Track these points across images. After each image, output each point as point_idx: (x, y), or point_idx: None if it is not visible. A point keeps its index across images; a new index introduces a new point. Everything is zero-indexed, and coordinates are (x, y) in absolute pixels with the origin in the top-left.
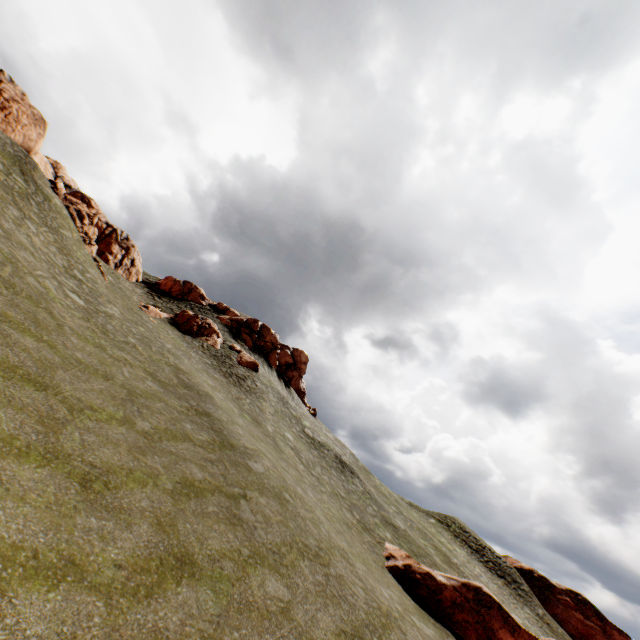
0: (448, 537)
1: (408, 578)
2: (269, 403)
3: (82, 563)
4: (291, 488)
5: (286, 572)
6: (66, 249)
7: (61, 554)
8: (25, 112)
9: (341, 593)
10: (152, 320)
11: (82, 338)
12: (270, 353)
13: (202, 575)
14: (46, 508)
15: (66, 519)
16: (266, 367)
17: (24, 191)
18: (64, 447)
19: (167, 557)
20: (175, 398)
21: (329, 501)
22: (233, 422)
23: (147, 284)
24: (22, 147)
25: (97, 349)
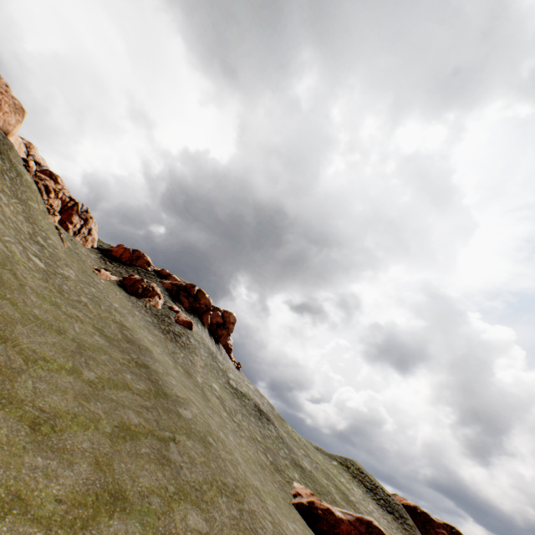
0: (347, 477)
1: (311, 514)
2: (200, 357)
3: (27, 498)
4: (215, 432)
5: (206, 507)
6: (32, 218)
7: (9, 489)
8: (7, 102)
9: (252, 526)
10: (103, 282)
11: (40, 297)
12: (204, 314)
13: (132, 509)
14: None
15: (15, 458)
16: (199, 326)
17: None
18: (18, 393)
19: (102, 493)
20: (118, 351)
21: (247, 445)
22: (168, 373)
23: (101, 250)
24: (1, 130)
25: (53, 307)
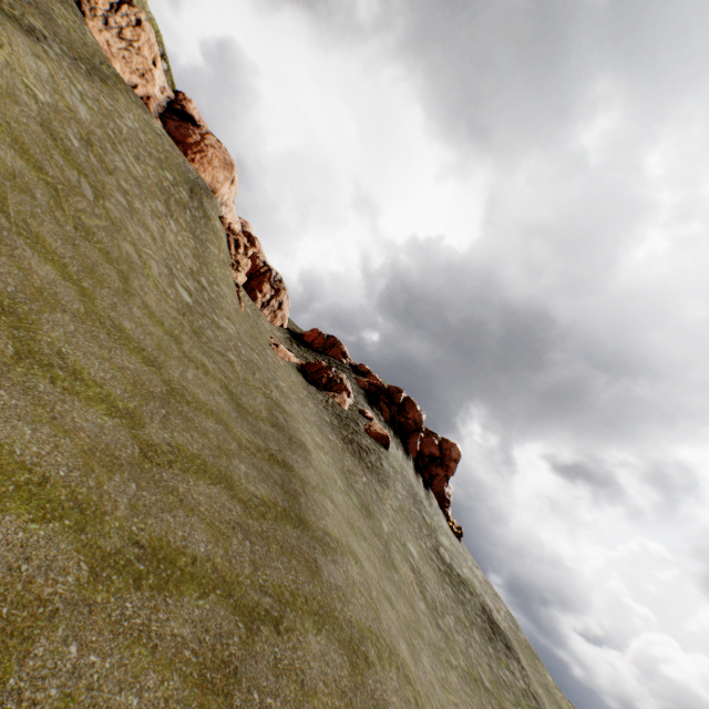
0: None
1: None
2: (393, 493)
3: None
4: (385, 639)
5: None
6: (204, 259)
7: None
8: (218, 156)
9: None
10: (277, 358)
11: (154, 319)
12: (410, 434)
13: None
14: None
15: None
16: (402, 450)
17: (184, 202)
18: None
19: None
20: (248, 430)
21: (460, 688)
22: (323, 492)
23: (290, 332)
24: (209, 187)
25: (167, 336)
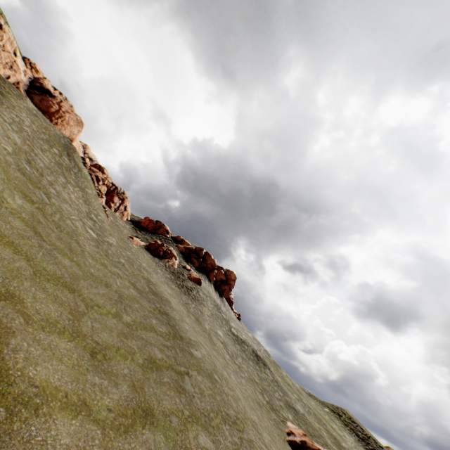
0: (339, 425)
1: None
2: (207, 308)
3: (90, 404)
4: (219, 371)
5: (213, 431)
6: (88, 201)
7: (79, 397)
8: (73, 118)
9: None
10: (135, 246)
11: (94, 259)
12: (210, 272)
13: (158, 424)
14: (72, 367)
15: (82, 375)
16: (207, 282)
17: (68, 166)
18: (82, 330)
19: (137, 408)
20: (146, 301)
21: (246, 384)
22: (182, 320)
23: (133, 222)
24: (68, 138)
25: (102, 266)
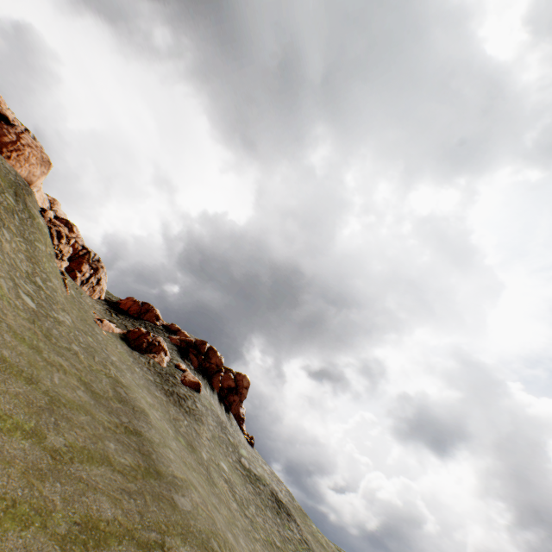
0: None
1: None
2: (207, 426)
3: None
4: (221, 534)
5: None
6: (35, 258)
7: None
8: (36, 155)
9: None
10: (104, 333)
11: (18, 337)
12: (214, 375)
13: None
14: None
15: None
16: (208, 389)
17: (11, 207)
18: None
19: None
20: (105, 412)
21: None
22: (165, 444)
23: (108, 302)
24: (25, 180)
25: (31, 350)
